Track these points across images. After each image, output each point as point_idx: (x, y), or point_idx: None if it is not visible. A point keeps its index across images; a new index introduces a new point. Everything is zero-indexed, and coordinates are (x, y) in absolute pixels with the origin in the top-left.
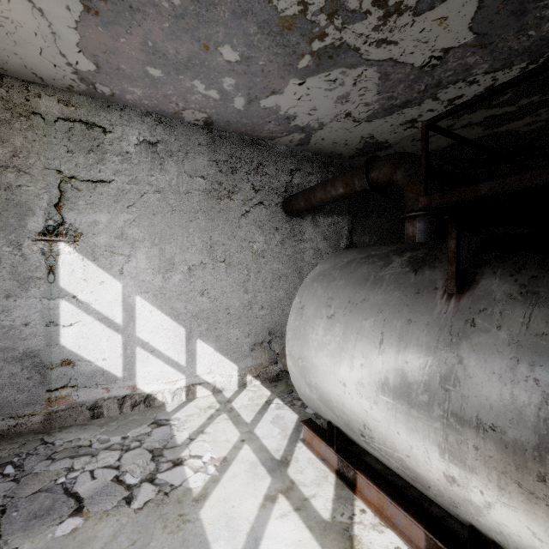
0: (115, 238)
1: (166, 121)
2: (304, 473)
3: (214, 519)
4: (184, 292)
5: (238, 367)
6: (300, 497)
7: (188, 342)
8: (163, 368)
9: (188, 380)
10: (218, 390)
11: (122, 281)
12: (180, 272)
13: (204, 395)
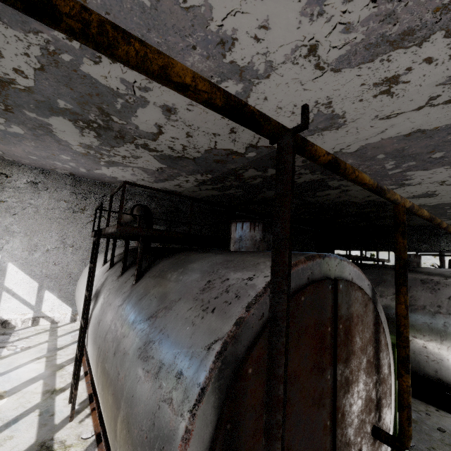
0: (2, 230)
1: (47, 172)
2: (66, 352)
3: (4, 363)
4: (41, 263)
5: (72, 309)
6: (54, 358)
7: (39, 291)
8: (19, 305)
9: (35, 314)
10: (55, 322)
11: (1, 254)
12: (41, 251)
13: (45, 324)
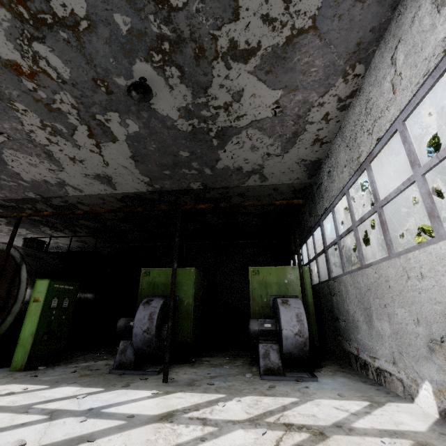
0: None
1: None
2: None
3: None
4: None
5: None
6: None
7: None
8: None
9: None
10: None
11: None
12: None
13: None
